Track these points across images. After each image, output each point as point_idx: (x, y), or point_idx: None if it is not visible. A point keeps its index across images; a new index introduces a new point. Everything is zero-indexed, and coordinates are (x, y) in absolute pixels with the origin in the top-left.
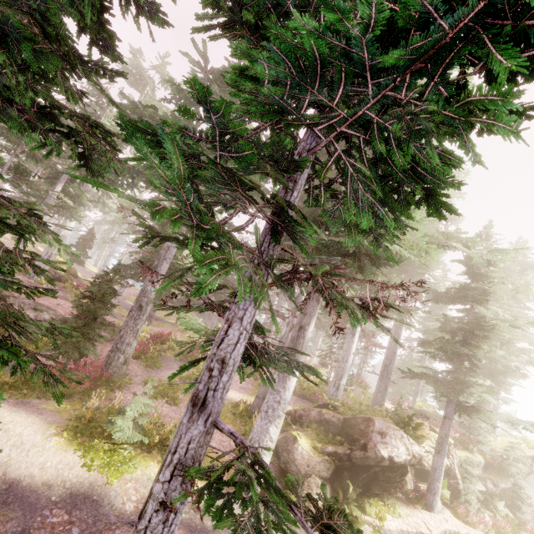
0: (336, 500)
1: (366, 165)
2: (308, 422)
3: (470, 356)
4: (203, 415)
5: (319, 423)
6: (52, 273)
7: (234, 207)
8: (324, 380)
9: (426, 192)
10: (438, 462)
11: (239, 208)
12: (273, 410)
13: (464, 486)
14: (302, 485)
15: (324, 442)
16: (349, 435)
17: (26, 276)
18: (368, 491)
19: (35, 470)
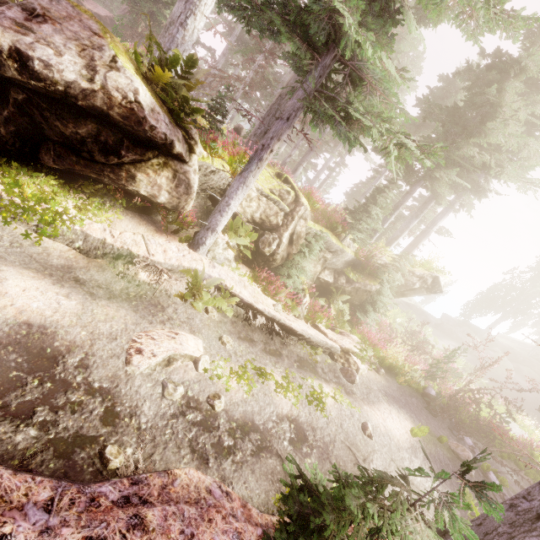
0: None
1: None
2: None
3: None
4: None
5: None
6: None
7: None
8: None
9: None
10: (233, 188)
11: None
12: None
13: (296, 261)
14: None
15: None
16: None
17: None
18: (37, 161)
19: None
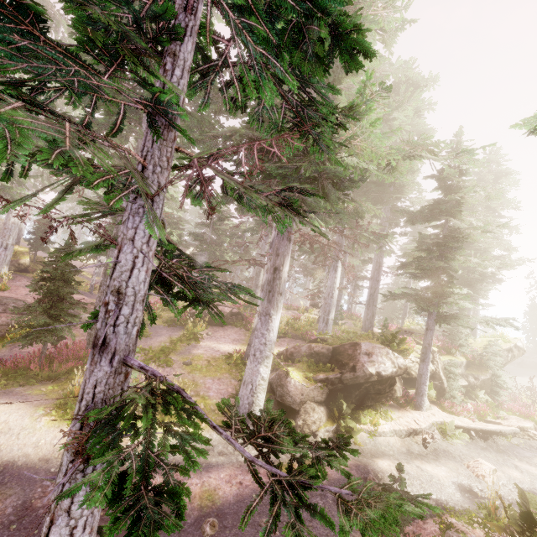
0: (284, 413)
1: (249, 2)
2: (299, 358)
3: (446, 269)
4: (105, 355)
5: (310, 356)
6: (16, 265)
7: (85, 93)
8: (259, 298)
9: (334, 32)
10: (423, 369)
11: (93, 93)
12: (260, 353)
13: (448, 384)
14: (299, 411)
15: (315, 372)
16: (338, 362)
17: None
18: (362, 405)
19: (29, 449)
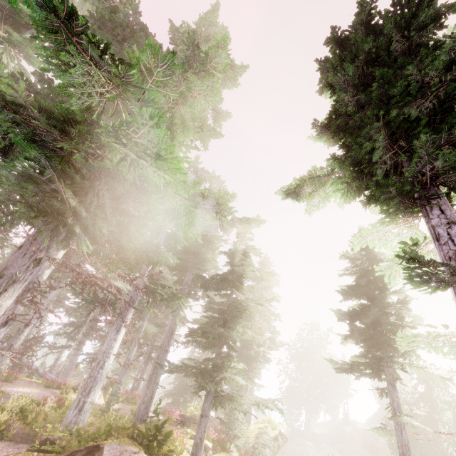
0: None
1: None
2: None
3: (228, 339)
4: None
5: None
6: None
7: None
8: None
9: None
10: None
11: None
12: None
13: None
14: None
15: None
16: None
17: None
18: None
19: None
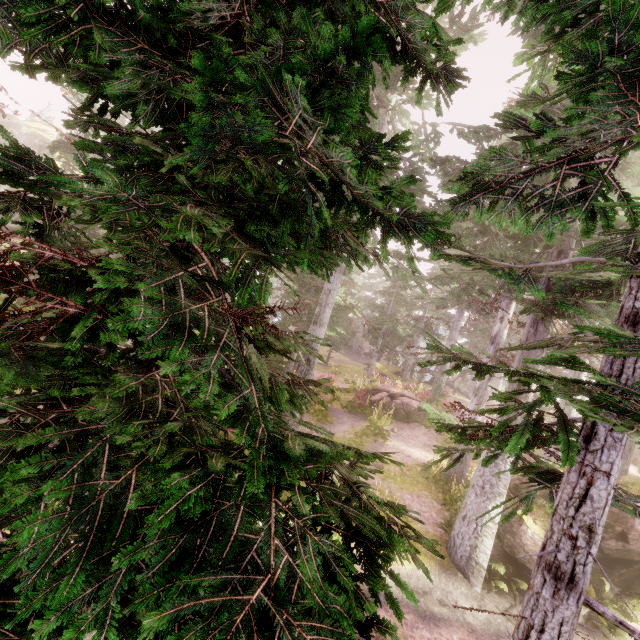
0: None
1: None
2: None
3: None
4: (573, 594)
5: (546, 498)
6: None
7: None
8: None
9: None
10: None
11: None
12: (491, 486)
13: None
14: None
15: None
16: None
17: None
18: (627, 590)
19: None
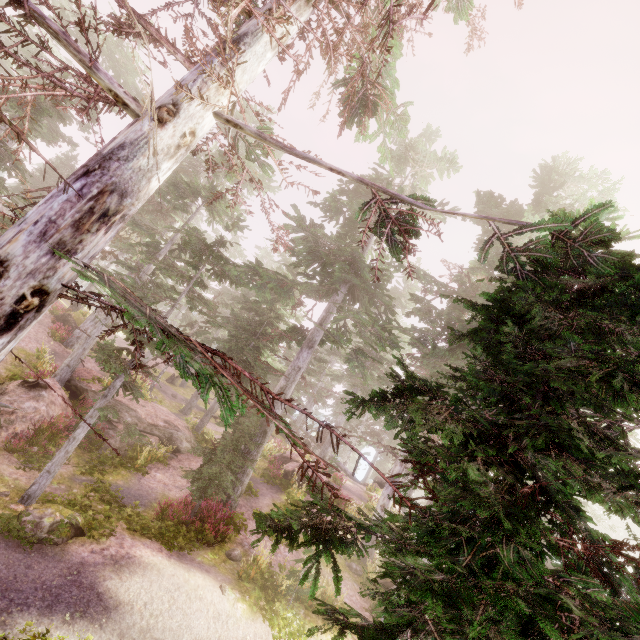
0: None
1: None
2: None
3: None
4: None
5: None
6: None
7: None
8: None
9: None
10: None
11: None
12: None
13: None
14: None
15: None
16: None
17: (63, 344)
18: None
19: None
